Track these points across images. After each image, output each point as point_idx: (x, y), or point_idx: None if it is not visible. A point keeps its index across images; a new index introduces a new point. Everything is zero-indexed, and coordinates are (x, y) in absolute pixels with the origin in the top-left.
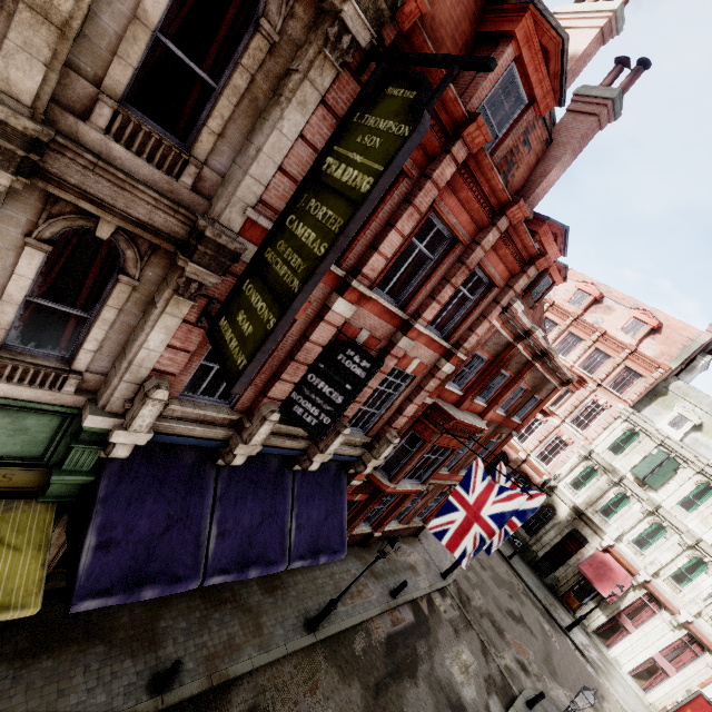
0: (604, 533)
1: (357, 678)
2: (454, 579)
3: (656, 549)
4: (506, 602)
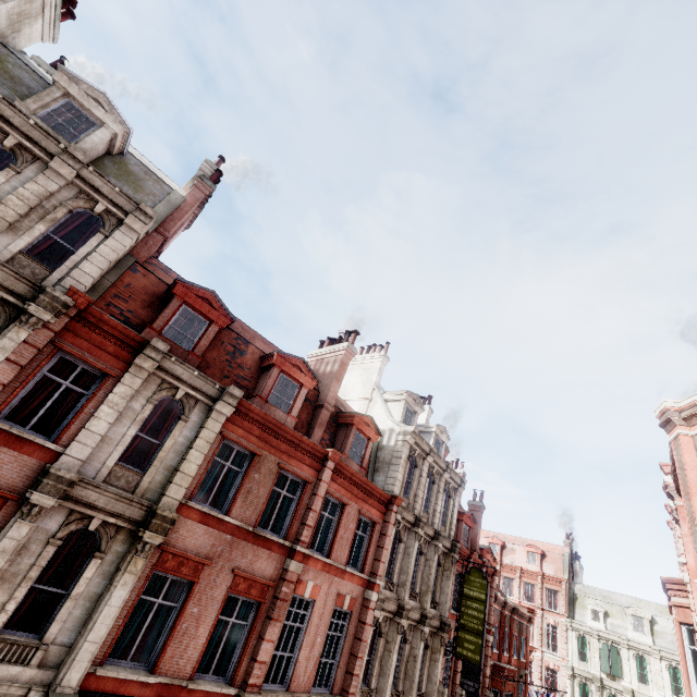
0: None
1: None
2: None
3: None
4: None
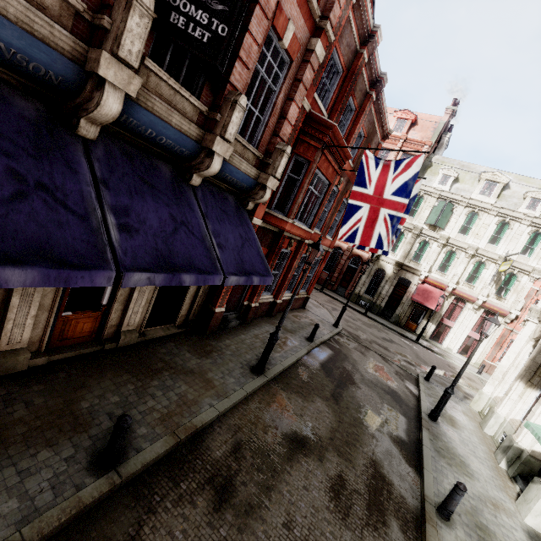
0: (420, 271)
1: (315, 395)
2: (342, 327)
3: (453, 267)
4: (378, 334)
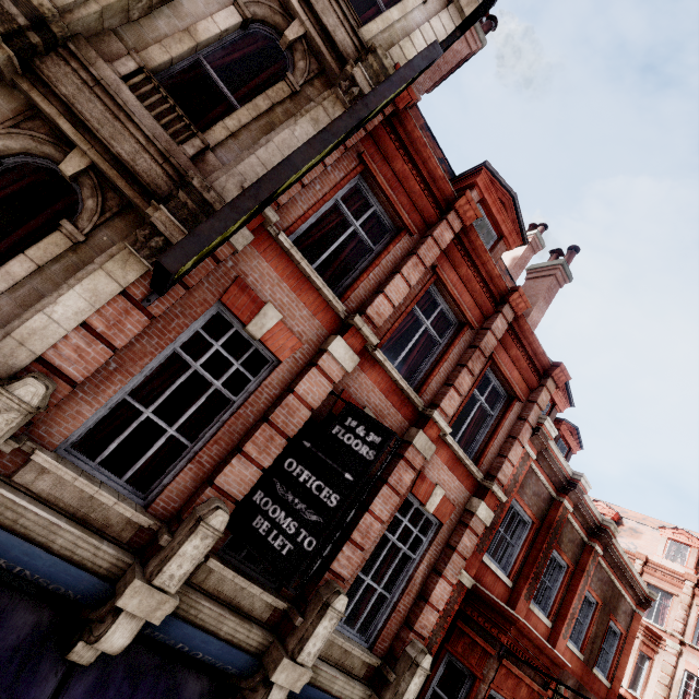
0: None
1: None
2: None
3: None
4: None
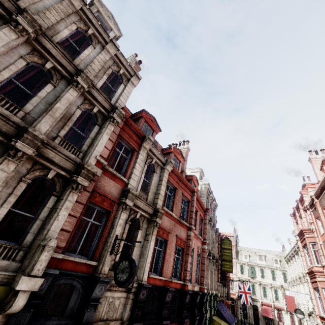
0: (258, 299)
1: None
2: None
3: (268, 294)
4: None
